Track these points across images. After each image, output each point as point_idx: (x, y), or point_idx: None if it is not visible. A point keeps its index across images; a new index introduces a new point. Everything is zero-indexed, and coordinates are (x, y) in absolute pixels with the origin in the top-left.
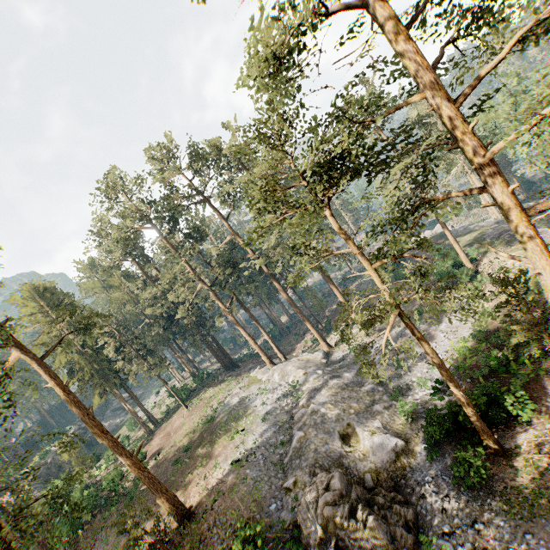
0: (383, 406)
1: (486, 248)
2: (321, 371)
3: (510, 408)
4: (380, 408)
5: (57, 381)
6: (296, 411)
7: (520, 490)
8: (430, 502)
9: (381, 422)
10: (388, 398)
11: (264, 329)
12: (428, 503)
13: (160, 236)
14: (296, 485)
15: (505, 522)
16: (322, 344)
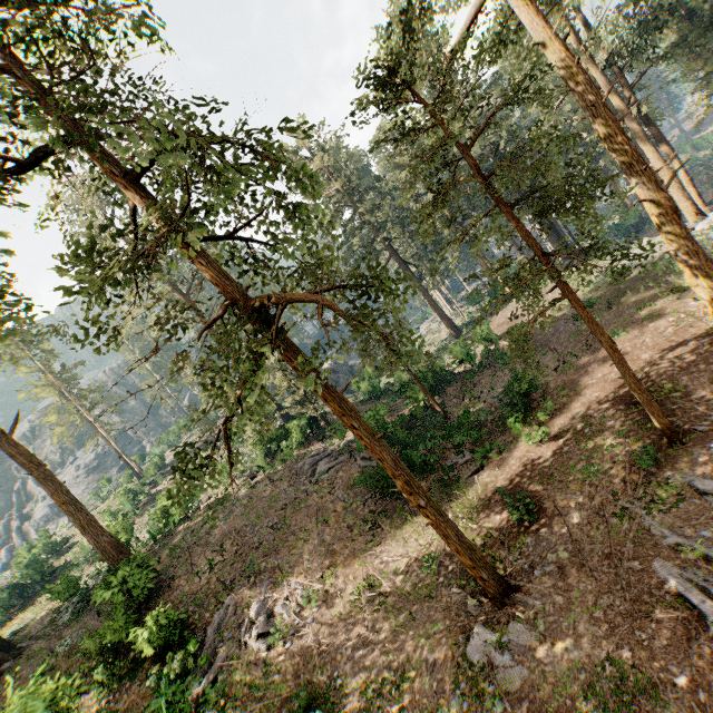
0: None
1: None
2: None
3: None
4: None
5: (553, 33)
6: None
7: None
8: None
9: None
10: None
11: (679, 161)
12: None
13: None
14: None
15: None
16: None
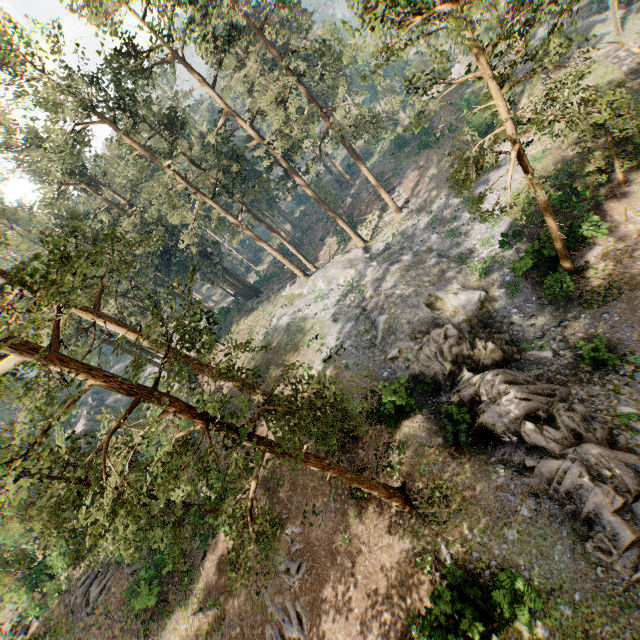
0: (455, 271)
1: (522, 87)
2: (376, 263)
3: (586, 231)
4: (453, 274)
5: (129, 329)
6: (367, 303)
7: (594, 290)
8: (520, 325)
9: (459, 284)
10: (455, 265)
11: (286, 241)
12: (518, 326)
13: (120, 134)
14: (401, 353)
15: (585, 314)
16: (357, 240)
